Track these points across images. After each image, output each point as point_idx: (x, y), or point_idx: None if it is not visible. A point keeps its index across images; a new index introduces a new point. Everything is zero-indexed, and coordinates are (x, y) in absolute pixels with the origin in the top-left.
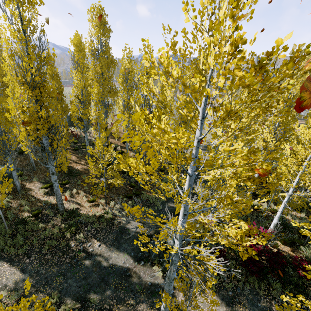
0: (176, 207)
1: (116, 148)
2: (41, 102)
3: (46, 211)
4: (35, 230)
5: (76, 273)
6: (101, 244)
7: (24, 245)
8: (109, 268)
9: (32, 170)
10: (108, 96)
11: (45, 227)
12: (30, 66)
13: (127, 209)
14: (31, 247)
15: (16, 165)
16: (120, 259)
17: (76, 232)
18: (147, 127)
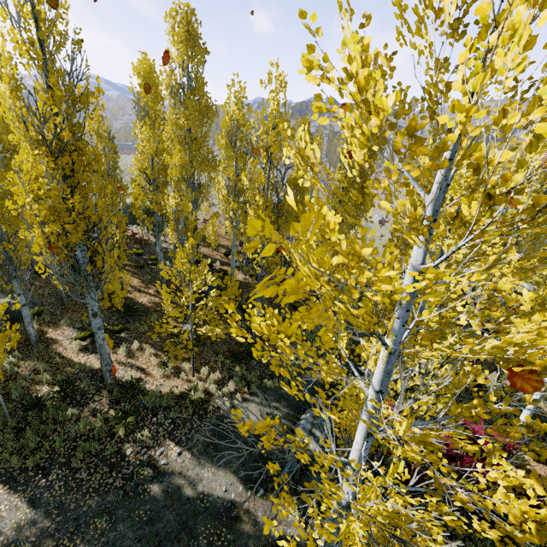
0: (323, 380)
1: (213, 265)
2: (73, 180)
3: (82, 384)
4: (59, 420)
5: (134, 511)
6: (183, 451)
7: (38, 451)
8: (197, 502)
9: (60, 305)
10: (200, 170)
11: (79, 414)
12: (53, 111)
13: (243, 427)
14: (51, 453)
15: (29, 297)
16: (219, 483)
17: (135, 425)
18: (319, 250)
